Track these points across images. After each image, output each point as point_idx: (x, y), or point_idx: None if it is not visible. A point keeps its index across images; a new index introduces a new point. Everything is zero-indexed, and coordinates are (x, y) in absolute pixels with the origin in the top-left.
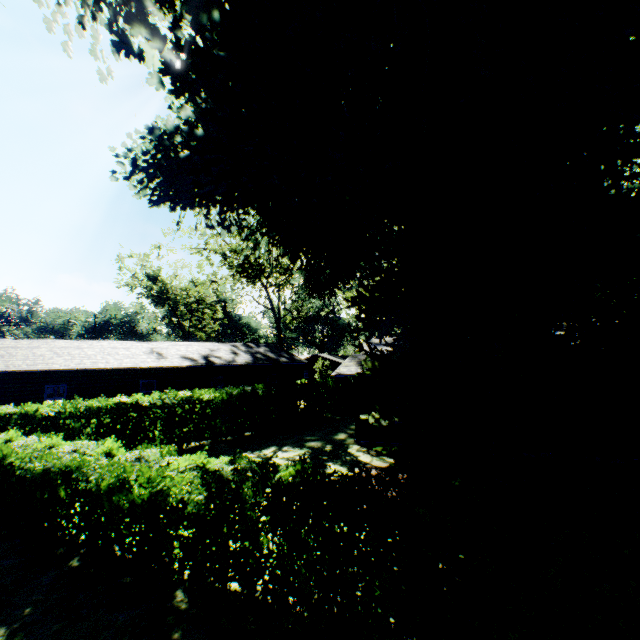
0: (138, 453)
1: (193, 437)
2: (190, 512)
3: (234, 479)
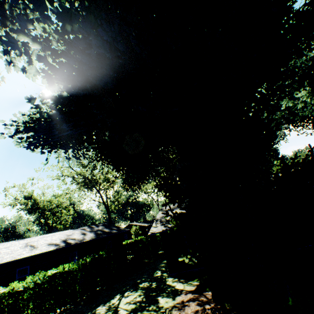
0: None
1: (58, 305)
2: None
3: None
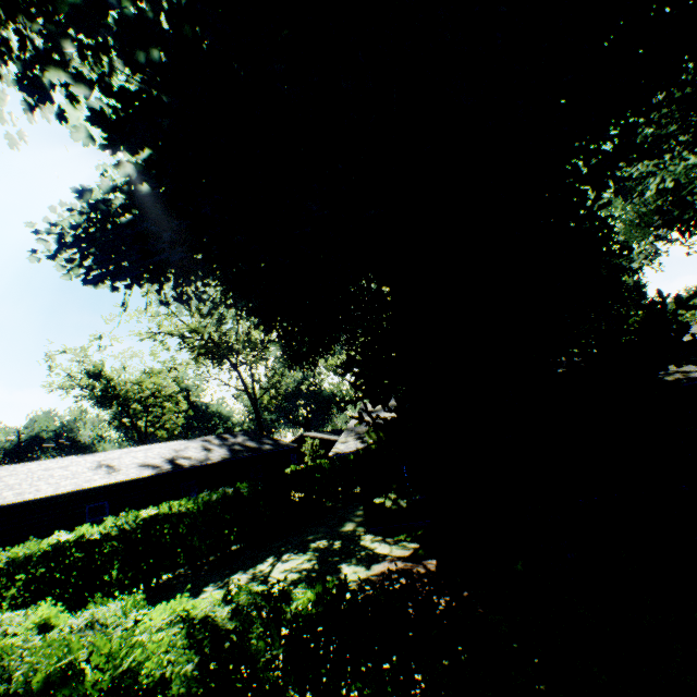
0: (89, 615)
1: (164, 568)
2: (176, 695)
3: (235, 628)
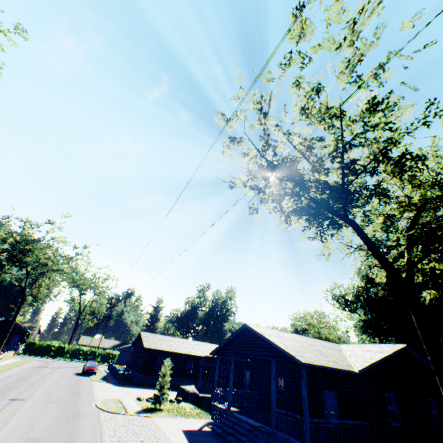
0: None
1: None
2: None
3: None
